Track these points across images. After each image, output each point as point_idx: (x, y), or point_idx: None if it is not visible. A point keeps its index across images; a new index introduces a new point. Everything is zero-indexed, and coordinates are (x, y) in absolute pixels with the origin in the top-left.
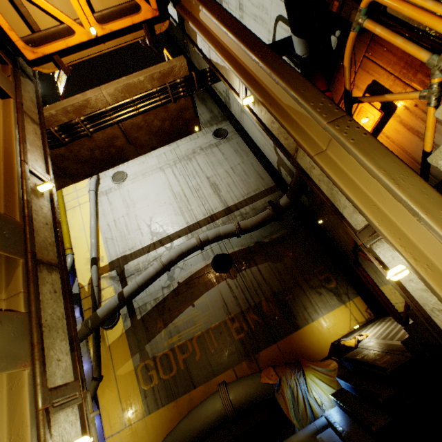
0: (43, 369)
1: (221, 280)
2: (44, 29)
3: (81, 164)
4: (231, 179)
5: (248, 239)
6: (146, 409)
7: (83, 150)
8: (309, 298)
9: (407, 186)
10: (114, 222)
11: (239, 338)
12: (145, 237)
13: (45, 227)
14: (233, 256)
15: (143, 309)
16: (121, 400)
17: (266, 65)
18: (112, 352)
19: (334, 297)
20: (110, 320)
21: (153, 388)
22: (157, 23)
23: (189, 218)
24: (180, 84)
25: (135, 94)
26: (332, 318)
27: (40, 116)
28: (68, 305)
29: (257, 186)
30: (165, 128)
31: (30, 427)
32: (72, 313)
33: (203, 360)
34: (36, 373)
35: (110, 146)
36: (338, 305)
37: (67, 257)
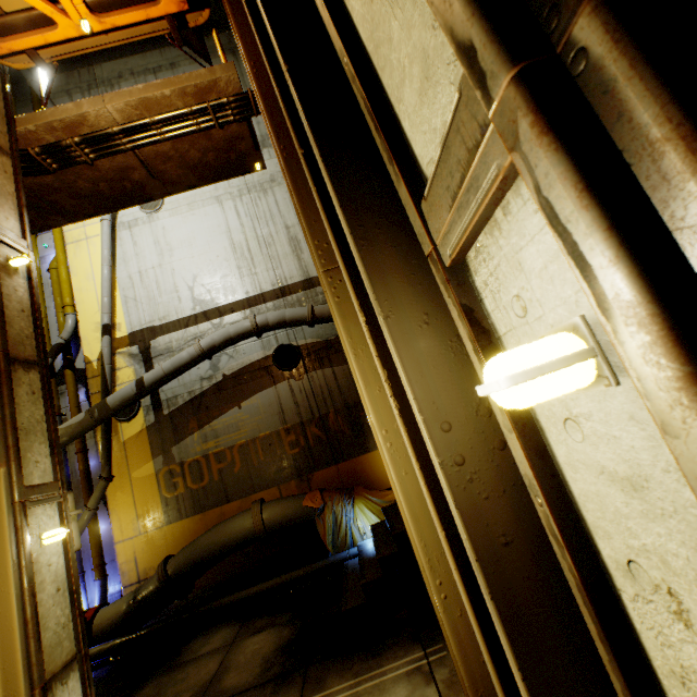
0: (19, 469)
1: (282, 379)
2: (10, 7)
3: (79, 200)
4: None
5: (329, 329)
6: (167, 518)
7: (81, 181)
8: None
9: (363, 358)
10: (139, 275)
11: (293, 454)
12: (184, 305)
13: (21, 316)
14: (303, 350)
15: (172, 402)
16: (137, 506)
17: (288, 172)
18: (128, 450)
19: None
20: (127, 411)
21: (178, 497)
22: (191, 11)
23: (251, 286)
24: (229, 105)
25: (158, 112)
26: None
27: (11, 138)
28: (49, 408)
29: None
30: (208, 161)
31: (8, 514)
32: (53, 416)
33: (243, 473)
34: (12, 473)
35: (124, 179)
36: None
37: (67, 317)
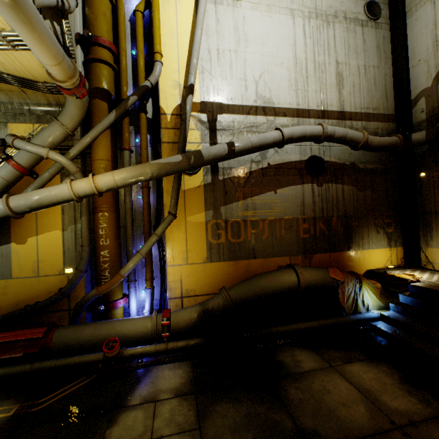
0: None
1: (308, 181)
2: None
3: None
4: (359, 80)
5: (347, 156)
6: (209, 258)
7: None
8: (369, 231)
9: None
10: (217, 52)
11: (304, 237)
12: (248, 95)
13: None
14: (327, 165)
15: (227, 172)
16: (187, 243)
17: None
18: (187, 198)
19: (386, 240)
20: None
21: (219, 244)
22: None
23: (301, 100)
24: None
25: None
26: (377, 253)
27: None
28: None
29: (378, 105)
30: None
31: None
32: None
33: (268, 241)
34: None
35: None
36: (385, 246)
37: (156, 64)
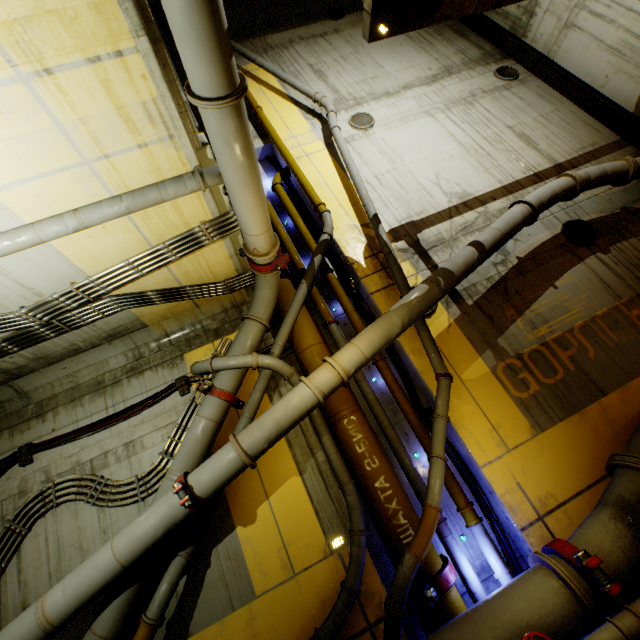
0: None
1: (586, 254)
2: None
3: None
4: (548, 130)
5: (608, 204)
6: (534, 425)
7: None
8: None
9: None
10: (376, 179)
11: None
12: (437, 199)
13: None
14: (592, 225)
15: (472, 291)
16: (486, 414)
17: None
18: (443, 349)
19: None
20: None
21: (534, 396)
22: None
23: (500, 176)
24: None
25: None
26: None
27: None
28: None
29: (592, 140)
30: None
31: None
32: None
33: (602, 358)
34: None
35: None
36: None
37: (325, 215)
